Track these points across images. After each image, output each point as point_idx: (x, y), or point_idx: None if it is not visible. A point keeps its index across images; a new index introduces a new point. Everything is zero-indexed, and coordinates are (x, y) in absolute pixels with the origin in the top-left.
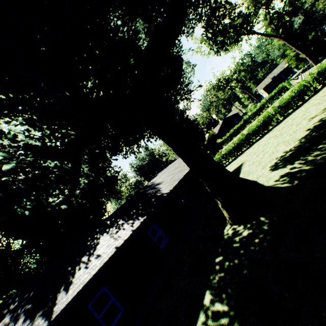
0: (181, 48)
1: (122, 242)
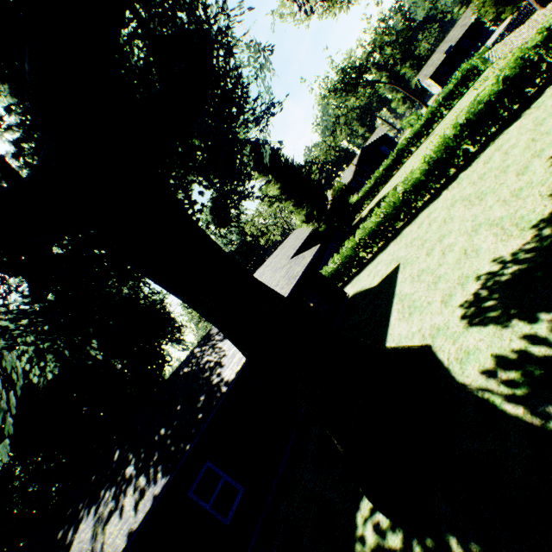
0: (223, 7)
1: None
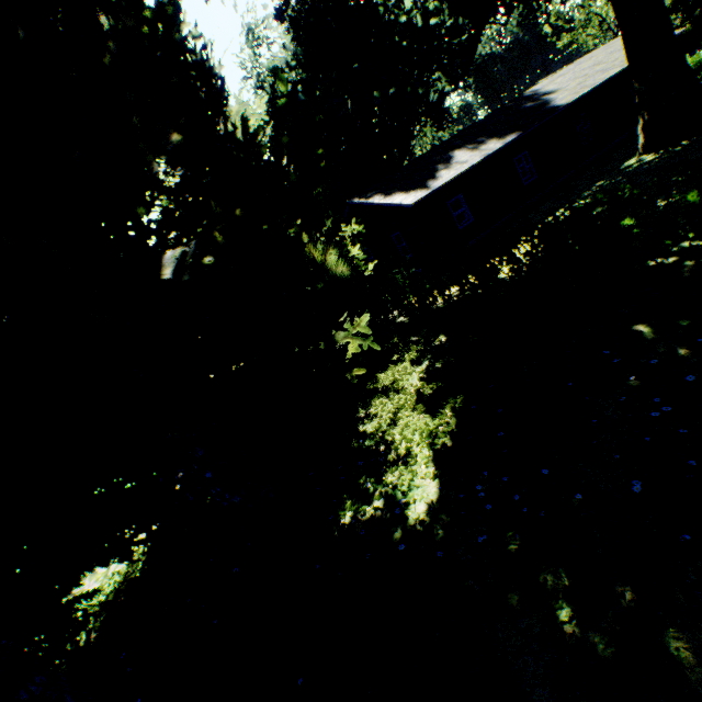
0: None
1: (491, 153)
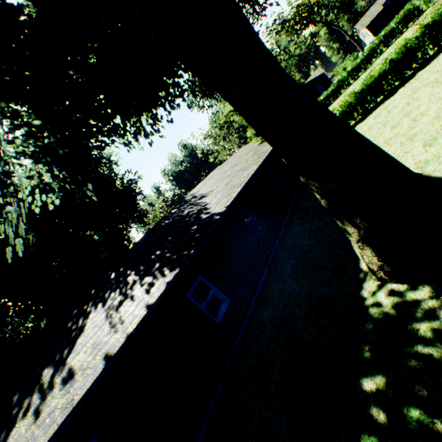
0: None
1: (121, 342)
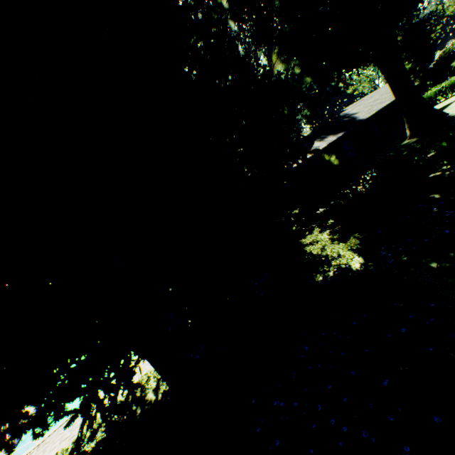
0: None
1: (331, 141)
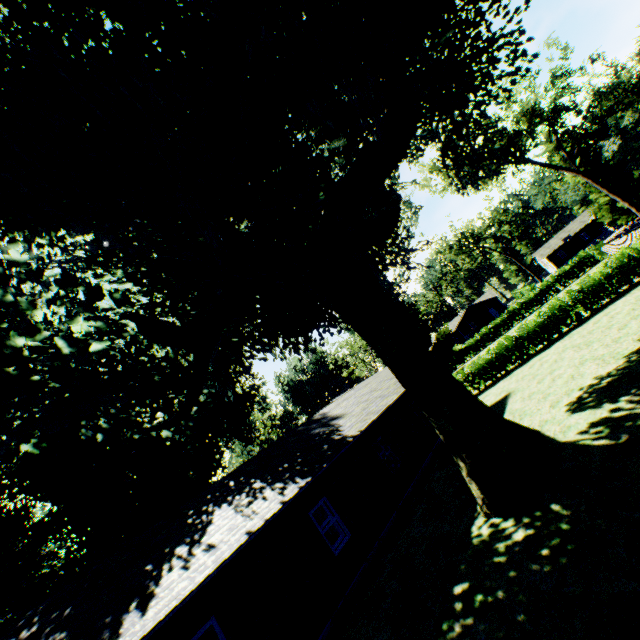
0: (397, 179)
1: (261, 524)
